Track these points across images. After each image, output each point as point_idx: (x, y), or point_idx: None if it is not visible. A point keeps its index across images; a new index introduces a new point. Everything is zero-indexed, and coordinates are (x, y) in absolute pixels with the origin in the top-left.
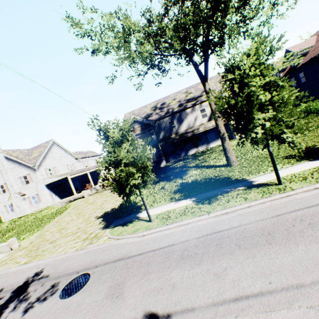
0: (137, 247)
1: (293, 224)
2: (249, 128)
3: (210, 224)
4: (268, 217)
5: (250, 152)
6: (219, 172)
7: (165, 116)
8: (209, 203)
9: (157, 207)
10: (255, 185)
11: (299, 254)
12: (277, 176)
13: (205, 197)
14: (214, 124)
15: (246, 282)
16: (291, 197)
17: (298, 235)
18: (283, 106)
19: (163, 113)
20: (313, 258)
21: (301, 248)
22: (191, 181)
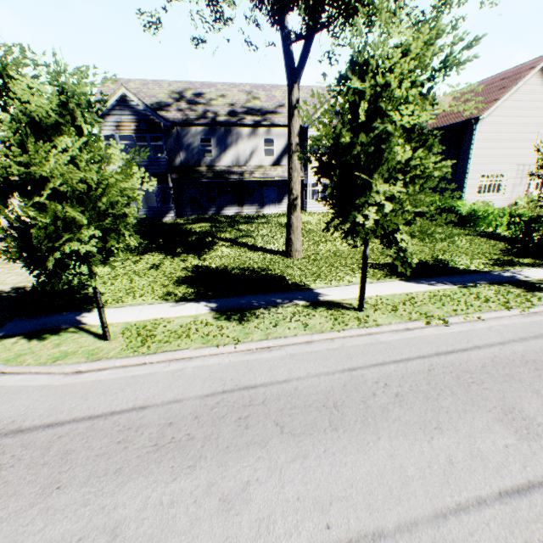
0: (51, 404)
1: (374, 392)
2: (358, 204)
3: (235, 368)
4: (337, 370)
5: (324, 242)
6: (269, 262)
7: (197, 122)
8: (241, 321)
9: (133, 306)
10: (324, 302)
11: (381, 458)
12: (362, 297)
13: (235, 305)
14: (280, 175)
15: (284, 525)
16: (374, 337)
17: (381, 415)
18: (420, 184)
19: (194, 114)
20: (400, 469)
21: (384, 446)
22: (216, 267)
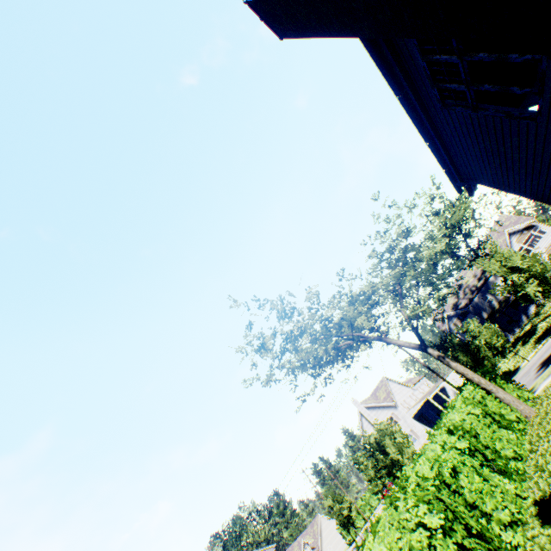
0: (528, 368)
1: None
2: None
3: None
4: None
5: None
6: None
7: (473, 296)
8: None
9: (528, 357)
10: None
11: None
12: None
13: None
14: None
15: None
16: None
17: None
18: None
19: (467, 295)
20: None
21: None
22: (541, 332)
